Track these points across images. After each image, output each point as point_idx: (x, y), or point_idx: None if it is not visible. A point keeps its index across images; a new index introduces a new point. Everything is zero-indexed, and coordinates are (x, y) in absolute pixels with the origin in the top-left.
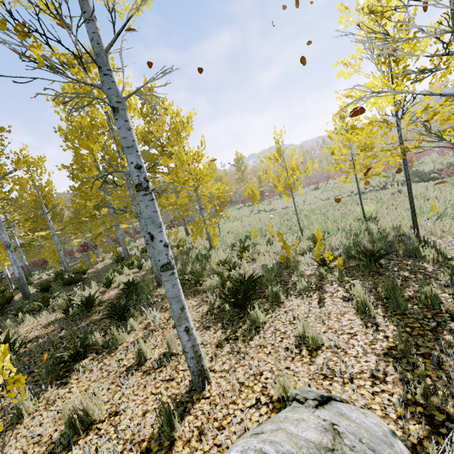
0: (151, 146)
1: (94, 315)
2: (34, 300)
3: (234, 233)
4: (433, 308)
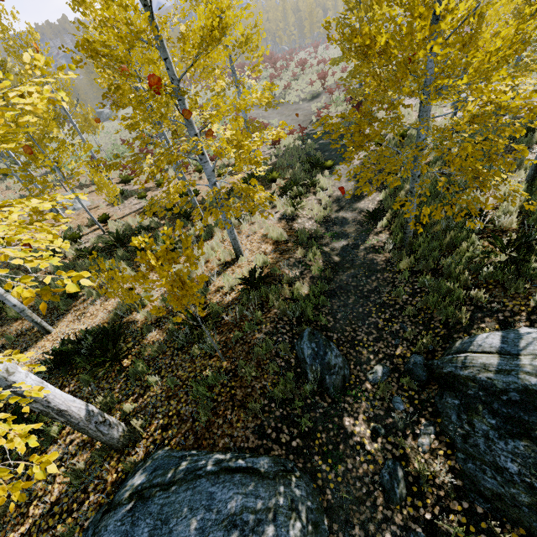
0: None
1: None
2: None
3: None
4: None
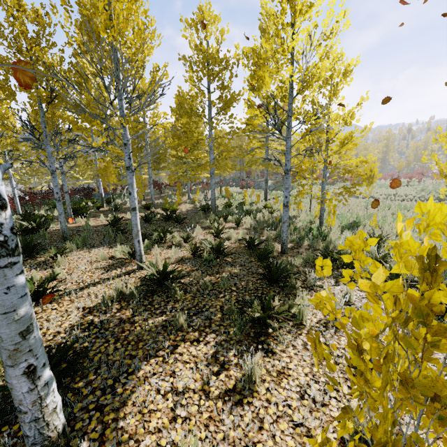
0: (258, 95)
1: (229, 267)
2: (153, 229)
3: (337, 214)
4: None
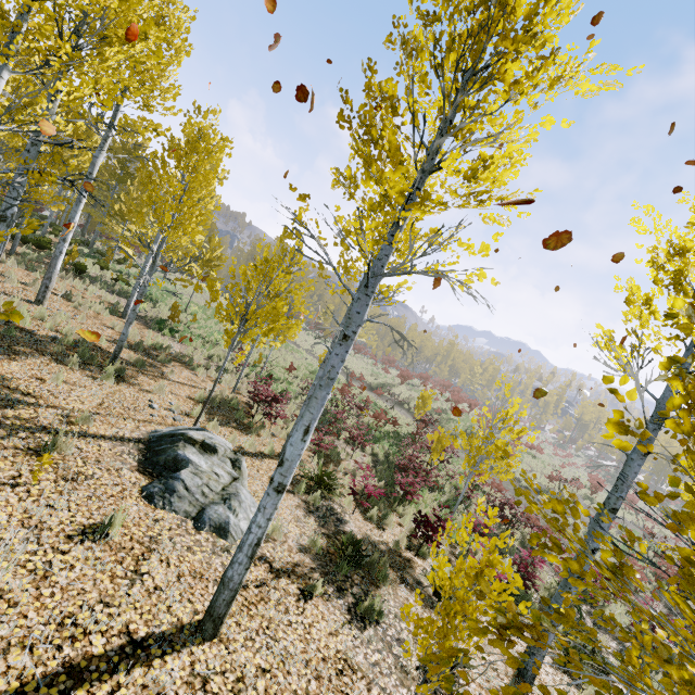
0: None
1: None
2: None
3: None
4: (28, 259)
